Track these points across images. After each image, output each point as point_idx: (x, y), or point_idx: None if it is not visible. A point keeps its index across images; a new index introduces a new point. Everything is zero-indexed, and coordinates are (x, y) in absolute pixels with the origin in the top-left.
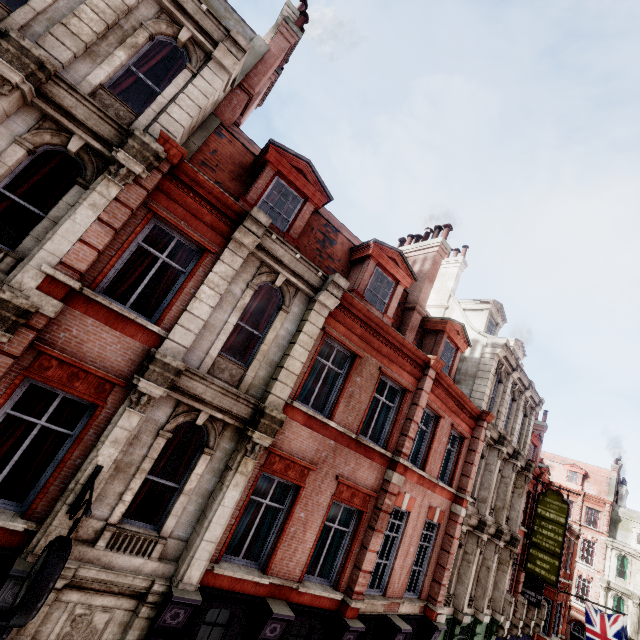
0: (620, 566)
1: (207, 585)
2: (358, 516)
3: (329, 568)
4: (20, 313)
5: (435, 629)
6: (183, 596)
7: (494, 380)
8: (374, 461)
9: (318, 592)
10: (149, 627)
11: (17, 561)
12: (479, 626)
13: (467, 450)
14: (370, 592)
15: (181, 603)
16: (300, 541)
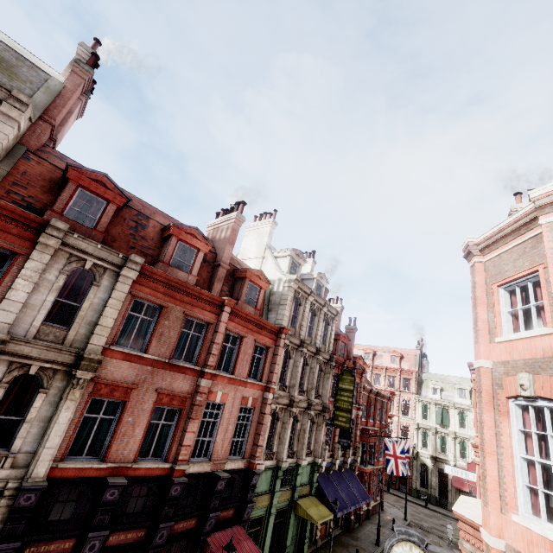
0: (425, 412)
1: (55, 477)
2: (180, 412)
3: (161, 450)
4: None
5: (254, 474)
6: (31, 485)
7: (293, 304)
8: (187, 374)
9: (149, 465)
10: (9, 511)
11: None
12: (301, 468)
13: (273, 355)
14: (197, 460)
15: (31, 490)
16: (131, 436)
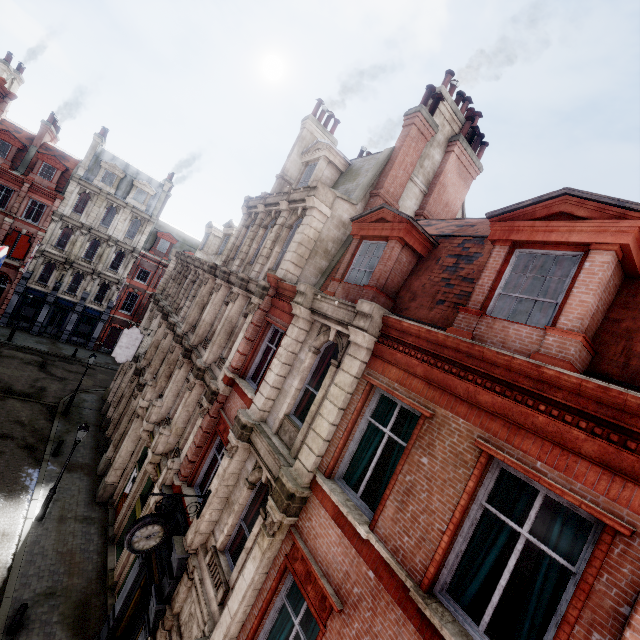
0: None
1: None
2: None
3: None
4: (212, 392)
5: None
6: None
7: None
8: None
9: None
10: None
11: (180, 536)
12: None
13: None
14: None
15: None
16: None
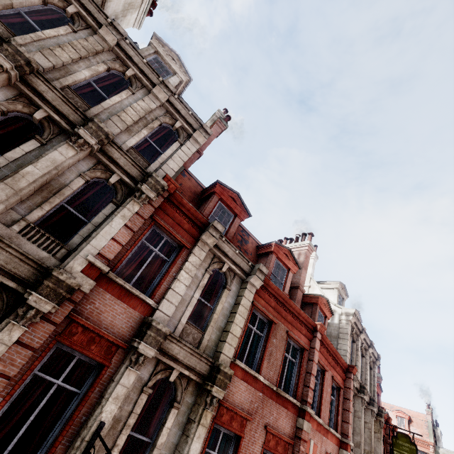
0: None
1: None
2: None
3: None
4: (69, 290)
5: None
6: None
7: (350, 340)
8: (289, 410)
9: None
10: None
11: None
12: None
13: (343, 399)
14: None
15: None
16: None
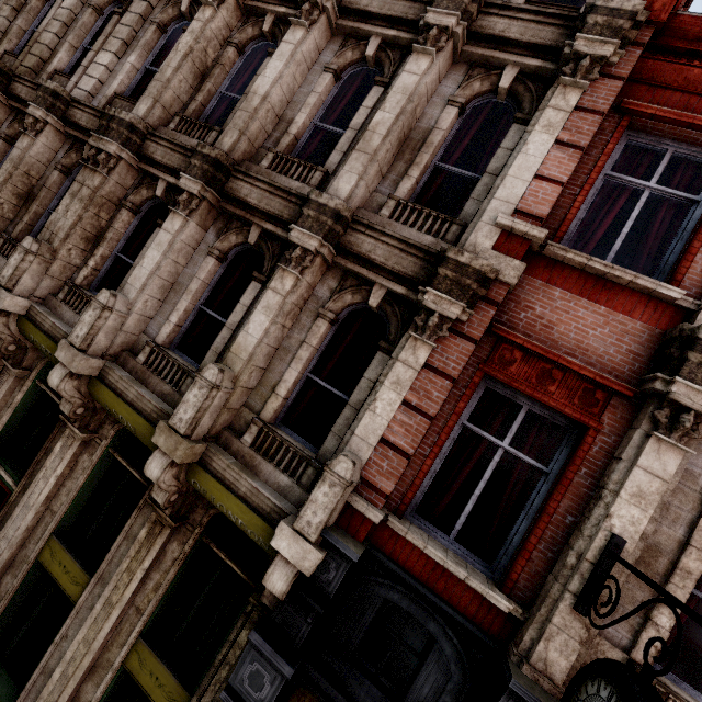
0: None
1: None
2: None
3: None
4: (480, 279)
5: None
6: None
7: None
8: None
9: None
10: None
11: (510, 665)
12: None
13: None
14: None
15: None
16: None
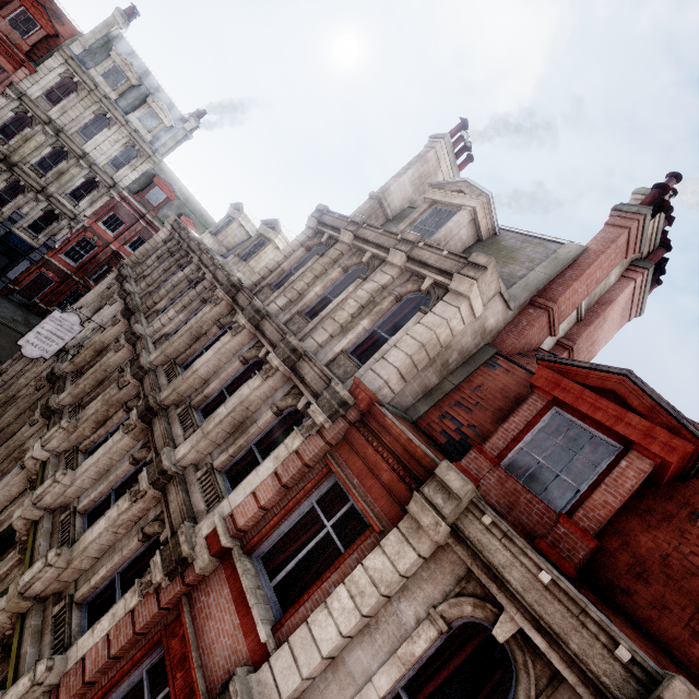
0: None
1: None
2: None
3: None
4: (179, 559)
5: None
6: None
7: None
8: None
9: None
10: None
11: None
12: None
13: None
14: None
15: None
16: None
